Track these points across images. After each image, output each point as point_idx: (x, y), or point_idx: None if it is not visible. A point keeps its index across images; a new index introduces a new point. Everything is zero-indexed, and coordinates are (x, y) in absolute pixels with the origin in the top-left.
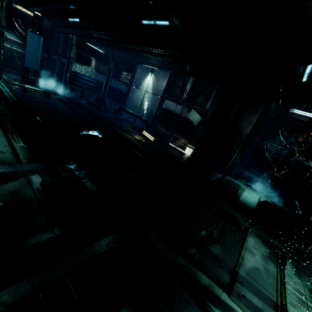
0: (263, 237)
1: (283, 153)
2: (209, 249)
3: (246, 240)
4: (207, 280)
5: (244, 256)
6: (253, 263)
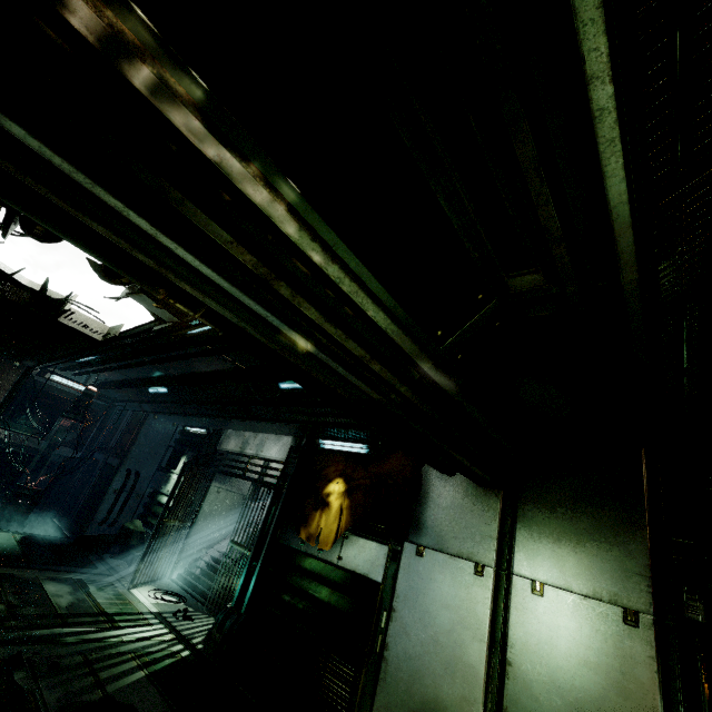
0: (57, 578)
1: (34, 444)
2: (25, 614)
3: (46, 588)
4: (47, 631)
5: (57, 601)
6: (68, 602)
